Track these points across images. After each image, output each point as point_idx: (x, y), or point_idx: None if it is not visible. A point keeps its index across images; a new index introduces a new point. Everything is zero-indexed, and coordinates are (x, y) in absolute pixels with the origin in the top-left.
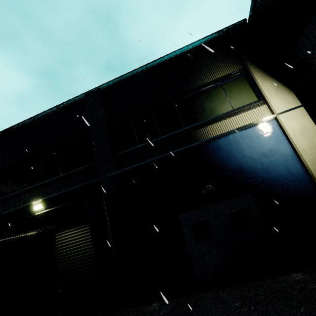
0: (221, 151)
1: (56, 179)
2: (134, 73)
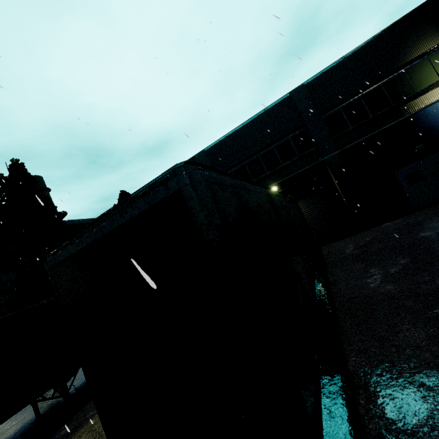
0: (430, 117)
1: (280, 168)
2: (336, 63)
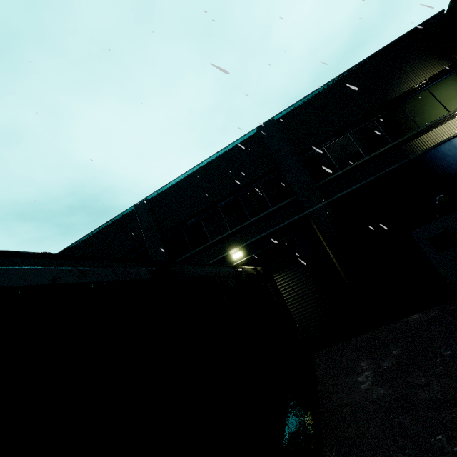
0: (447, 158)
1: (248, 224)
2: (312, 95)
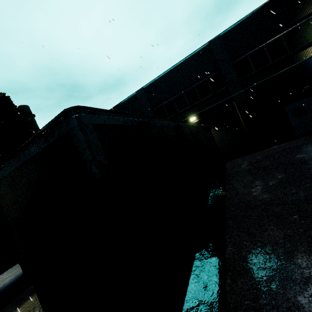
0: None
1: (199, 103)
2: (247, 17)
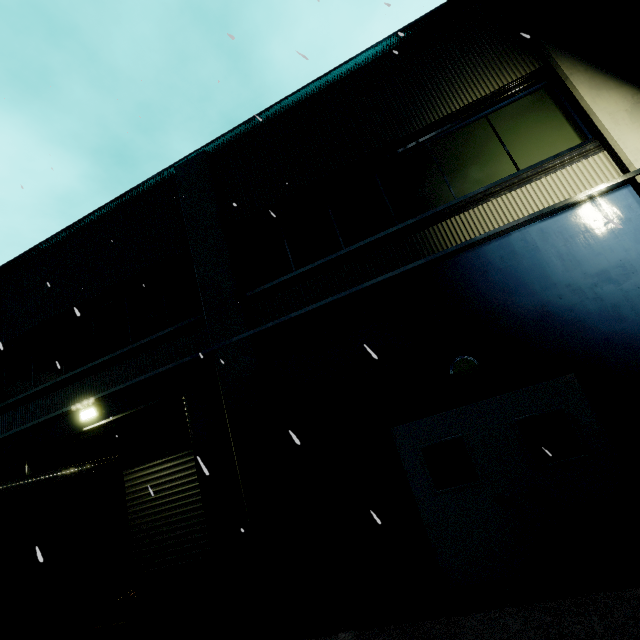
0: (493, 274)
1: (123, 354)
2: (278, 111)
